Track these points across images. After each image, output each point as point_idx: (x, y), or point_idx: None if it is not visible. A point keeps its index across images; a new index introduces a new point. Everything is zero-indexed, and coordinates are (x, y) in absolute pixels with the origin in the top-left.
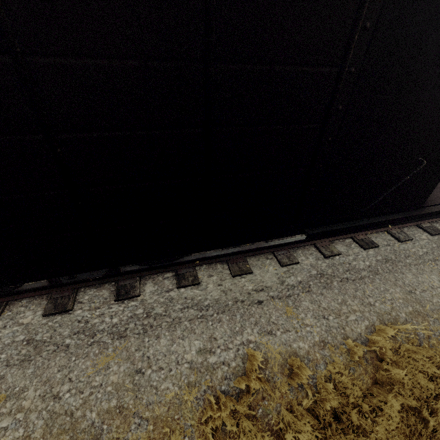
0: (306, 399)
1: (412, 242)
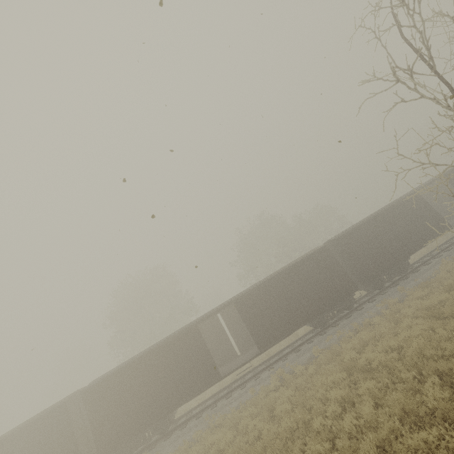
0: None
1: None
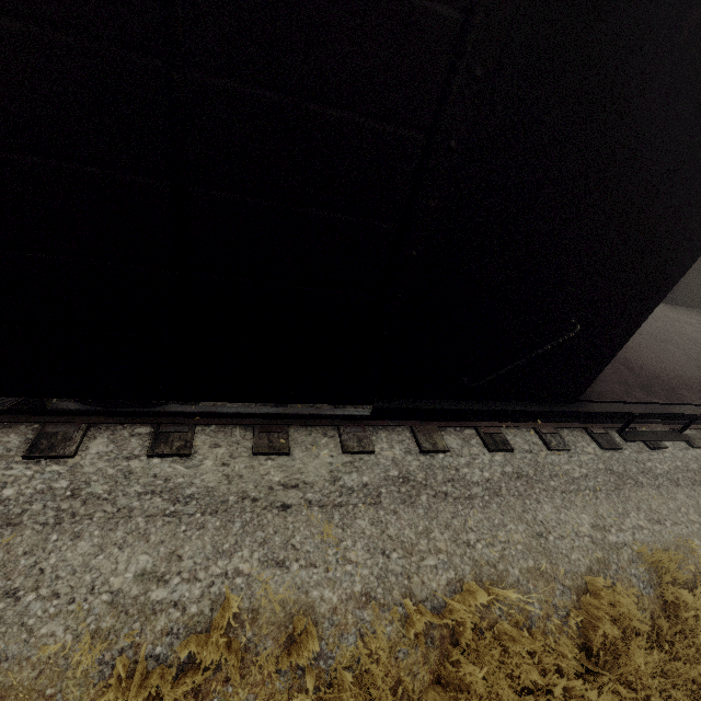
0: (307, 693)
1: (569, 454)
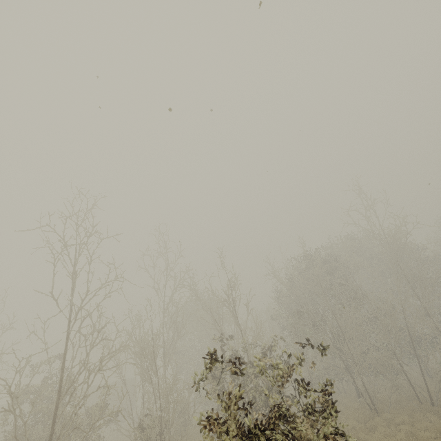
0: None
1: None
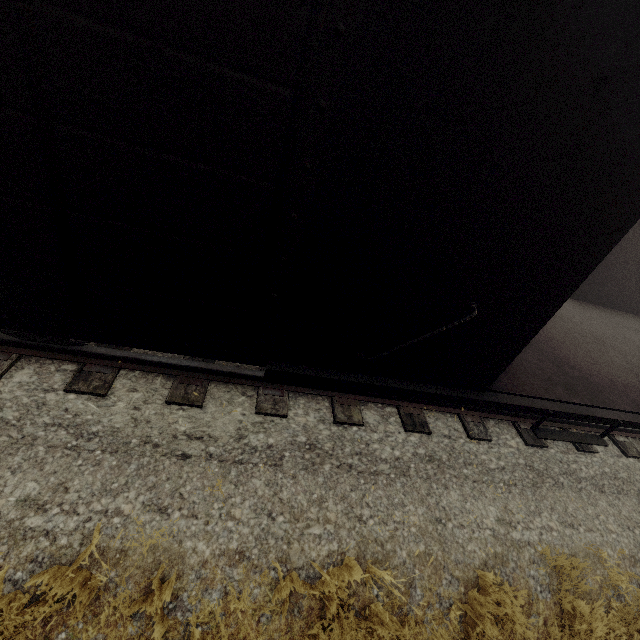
0: None
1: (489, 445)
